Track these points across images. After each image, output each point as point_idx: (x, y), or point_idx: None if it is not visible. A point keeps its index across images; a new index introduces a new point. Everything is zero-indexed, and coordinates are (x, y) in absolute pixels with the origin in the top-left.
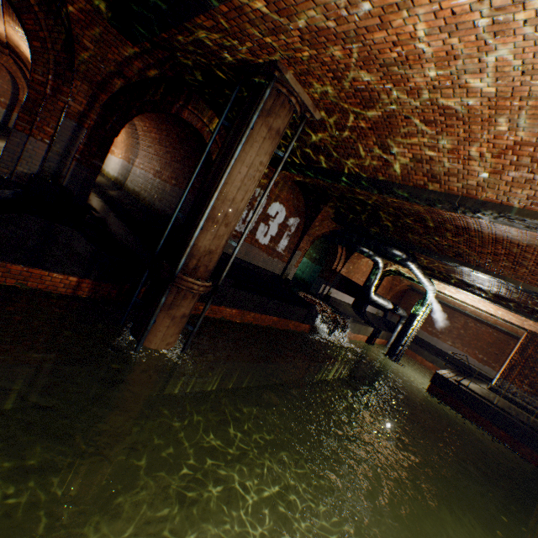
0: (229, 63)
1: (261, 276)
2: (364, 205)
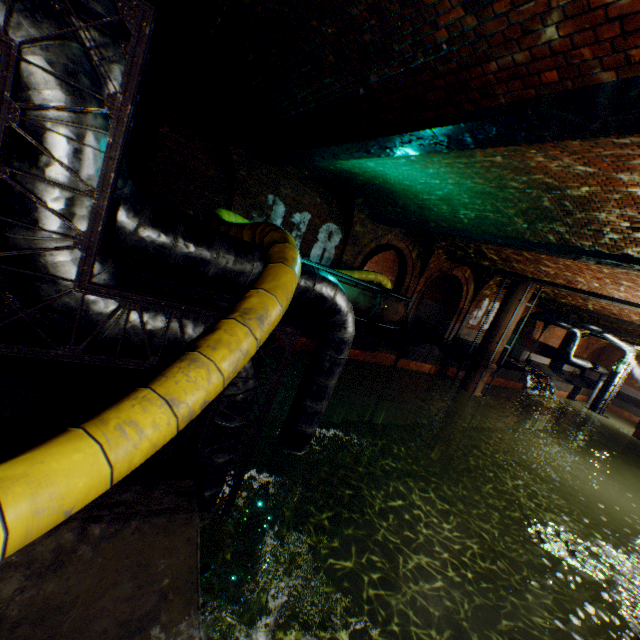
0: None
1: None
2: None
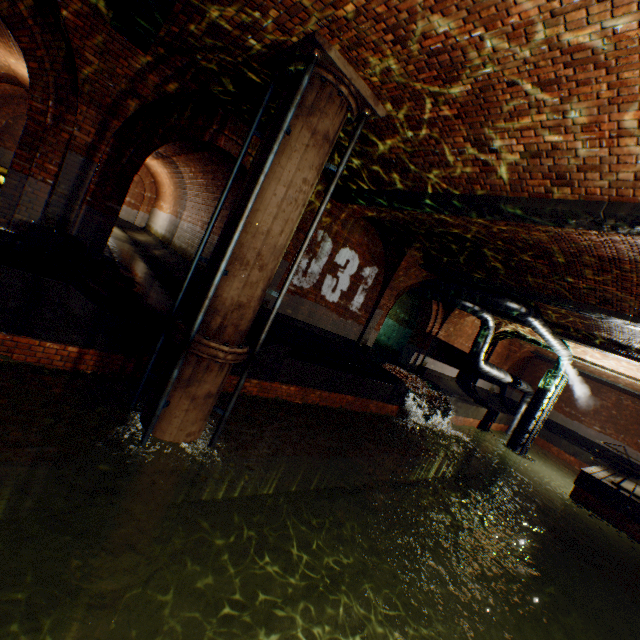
0: (259, 55)
1: (330, 343)
2: (461, 242)
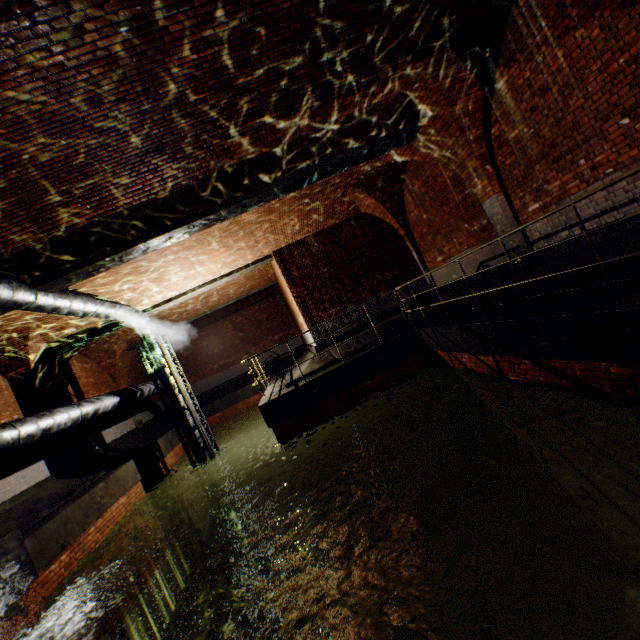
0: None
1: None
2: None
